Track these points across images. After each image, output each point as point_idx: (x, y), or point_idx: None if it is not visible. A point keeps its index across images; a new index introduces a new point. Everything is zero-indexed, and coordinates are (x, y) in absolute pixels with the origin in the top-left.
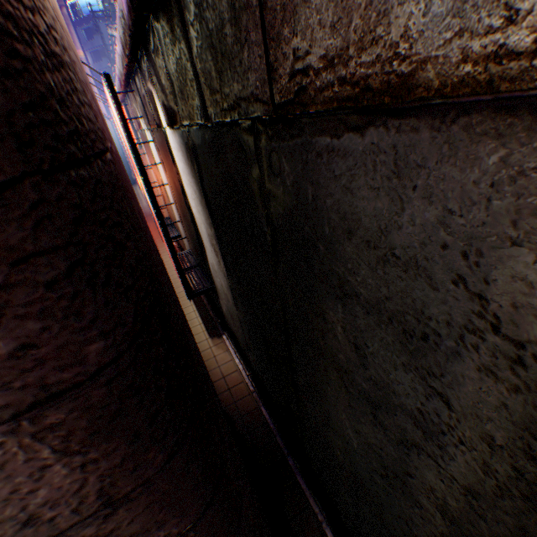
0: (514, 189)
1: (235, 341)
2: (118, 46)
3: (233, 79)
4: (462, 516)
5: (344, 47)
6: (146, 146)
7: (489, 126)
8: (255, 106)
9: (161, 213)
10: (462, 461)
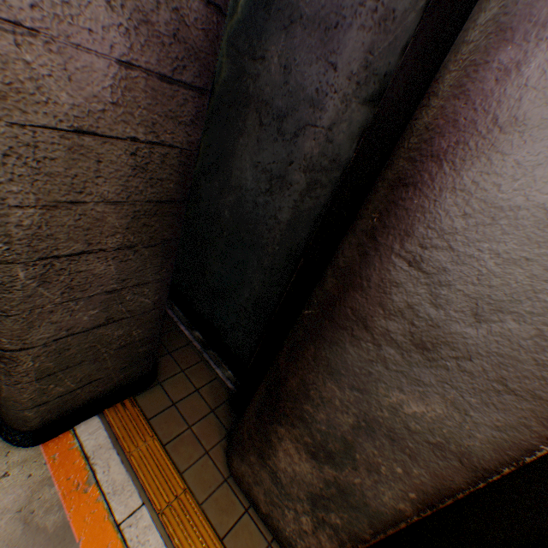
0: None
1: None
2: None
3: None
4: (320, 156)
5: None
6: None
7: None
8: None
9: None
10: (332, 108)
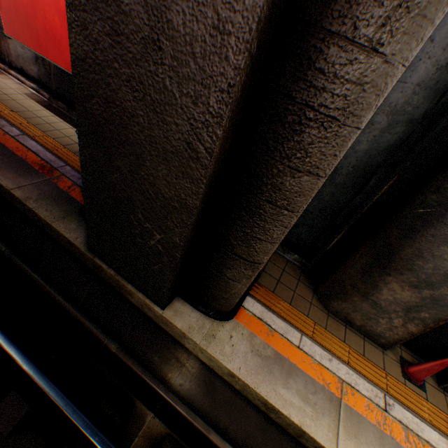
0: None
1: None
2: None
3: None
4: (404, 105)
5: None
6: None
7: None
8: None
9: None
10: (422, 70)
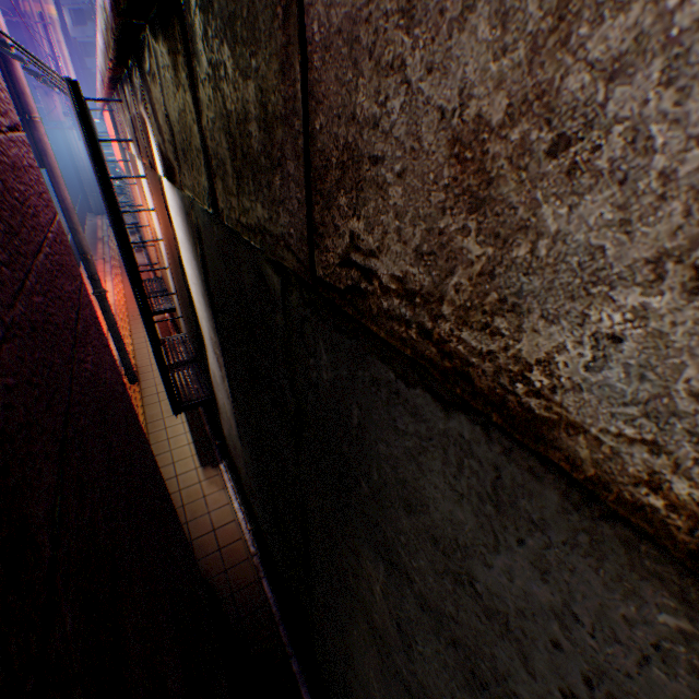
0: (697, 684)
1: (237, 476)
2: (100, 38)
3: (257, 196)
4: None
5: (435, 294)
6: (136, 175)
7: (671, 575)
8: (286, 253)
9: (143, 292)
10: None
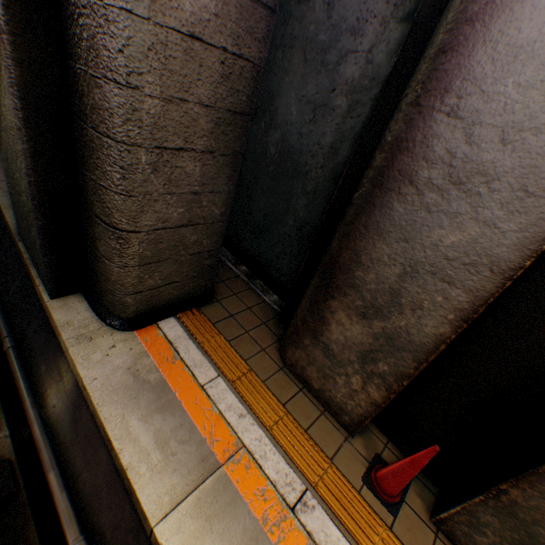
0: None
1: None
2: None
3: None
4: (360, 79)
5: None
6: None
7: None
8: None
9: None
10: (371, 33)
